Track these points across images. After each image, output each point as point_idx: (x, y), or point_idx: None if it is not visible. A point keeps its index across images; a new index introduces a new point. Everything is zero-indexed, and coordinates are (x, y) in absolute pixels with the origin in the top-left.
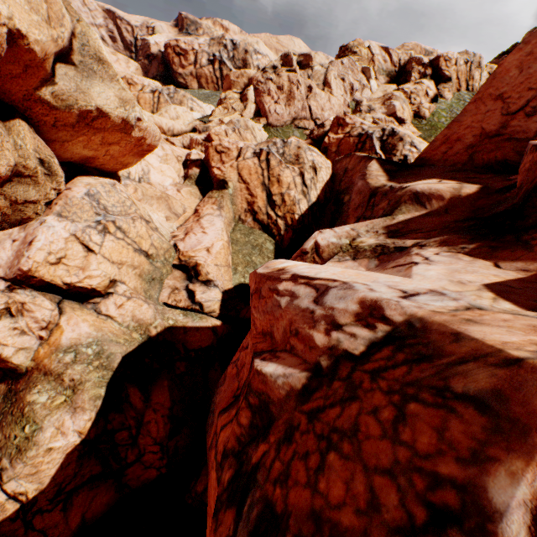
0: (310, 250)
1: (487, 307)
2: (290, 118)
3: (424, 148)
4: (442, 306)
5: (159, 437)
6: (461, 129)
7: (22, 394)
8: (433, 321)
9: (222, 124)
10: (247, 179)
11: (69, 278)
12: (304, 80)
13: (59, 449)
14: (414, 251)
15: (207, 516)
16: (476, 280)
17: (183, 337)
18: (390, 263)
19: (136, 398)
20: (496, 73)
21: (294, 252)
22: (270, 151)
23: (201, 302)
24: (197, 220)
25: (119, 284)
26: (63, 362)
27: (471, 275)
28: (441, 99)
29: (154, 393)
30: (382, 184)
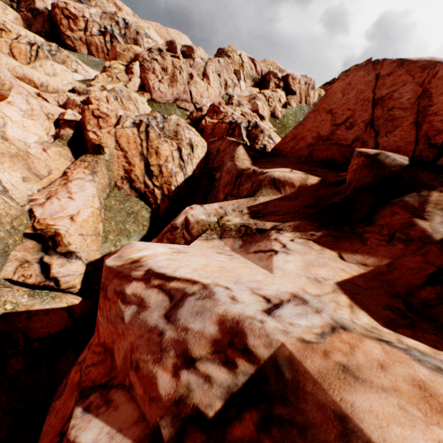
0: (180, 225)
1: (350, 324)
2: (173, 98)
3: (278, 141)
4: (308, 327)
5: None
6: (304, 131)
7: None
8: (306, 373)
9: (105, 91)
10: (125, 147)
11: None
12: (187, 67)
13: None
14: (274, 235)
15: None
16: (329, 277)
17: (24, 324)
18: (253, 246)
19: None
20: (328, 93)
21: (170, 221)
22: (150, 124)
23: (58, 277)
24: (65, 183)
25: None
26: None
27: (324, 270)
28: (289, 106)
29: None
30: (247, 167)
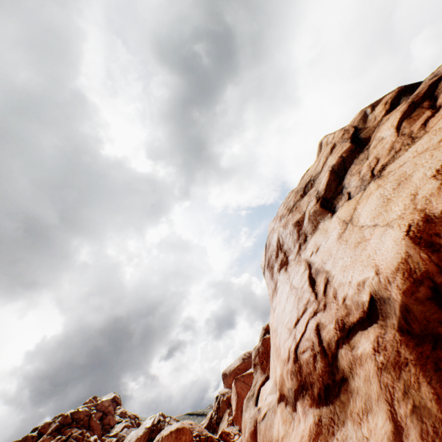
0: None
1: None
2: None
3: None
4: None
5: None
6: None
7: None
8: None
9: None
10: None
11: None
12: None
13: None
14: None
15: None
16: None
17: None
18: None
19: None
20: (240, 393)
21: None
22: None
23: None
24: None
25: None
26: None
27: None
28: None
29: None
30: None
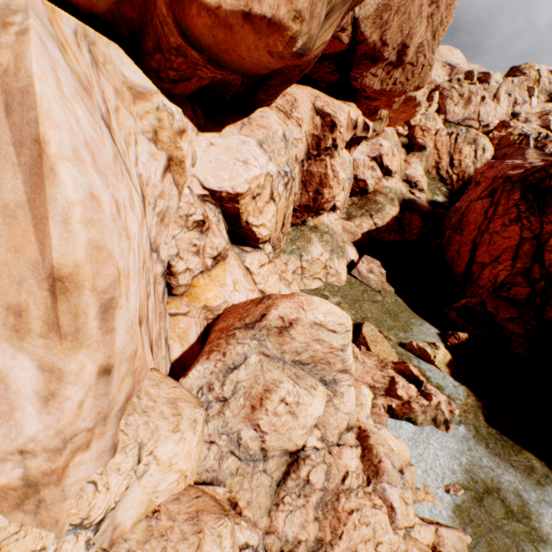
0: None
1: None
2: (462, 118)
3: None
4: None
5: (419, 226)
6: None
7: (371, 198)
8: None
9: None
10: (438, 148)
11: (387, 163)
12: (480, 91)
13: (390, 214)
14: None
15: (471, 215)
16: None
17: (416, 205)
18: None
19: (407, 214)
20: None
21: (458, 196)
22: (459, 133)
23: (419, 197)
24: (408, 164)
25: (395, 175)
26: (386, 191)
27: None
28: None
29: (412, 216)
30: (535, 158)
